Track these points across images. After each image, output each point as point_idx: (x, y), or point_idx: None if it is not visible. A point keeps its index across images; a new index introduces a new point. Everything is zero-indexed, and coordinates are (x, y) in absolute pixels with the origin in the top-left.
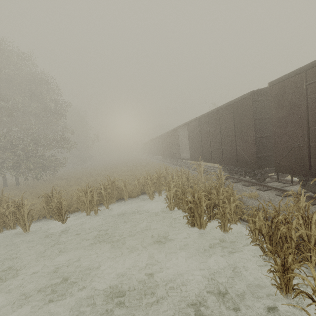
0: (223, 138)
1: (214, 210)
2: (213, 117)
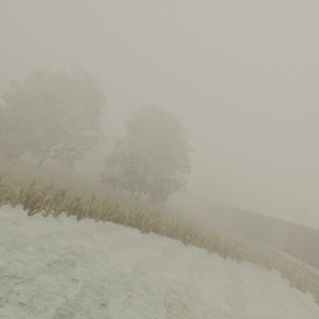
0: None
1: None
2: None
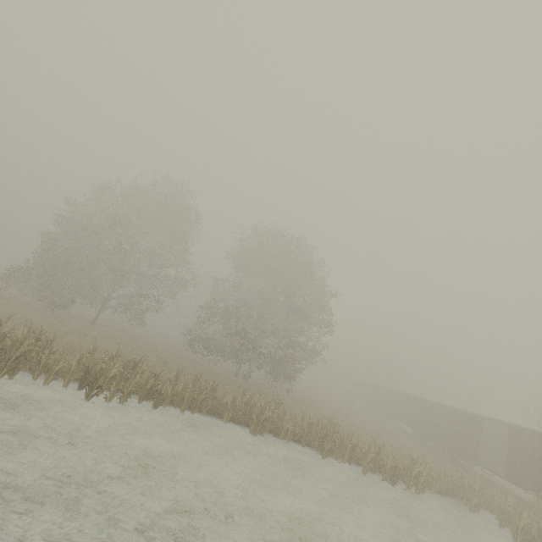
0: None
1: None
2: None
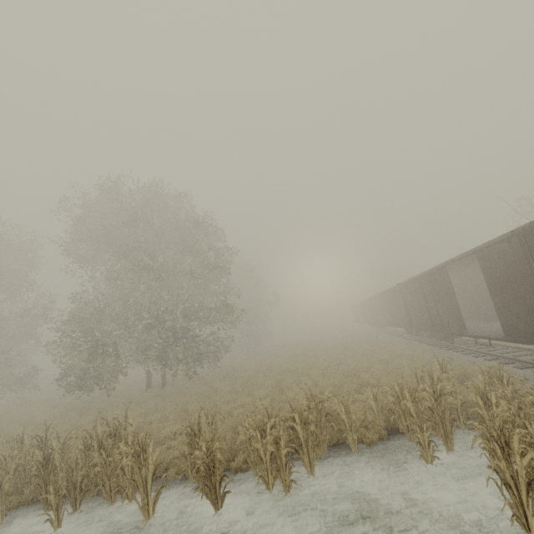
0: None
1: None
2: None
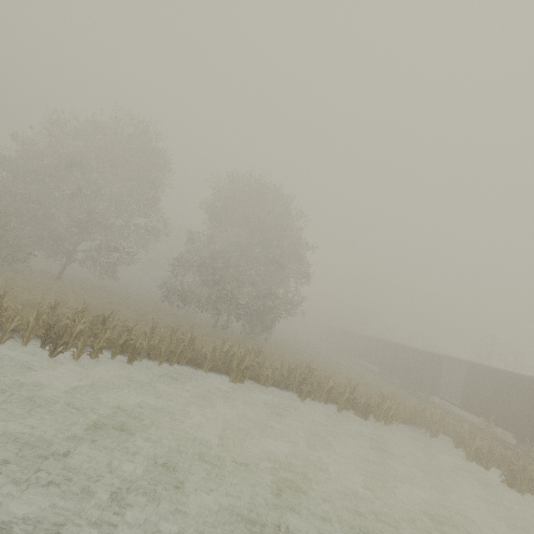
0: (533, 414)
1: (529, 483)
2: (523, 384)
